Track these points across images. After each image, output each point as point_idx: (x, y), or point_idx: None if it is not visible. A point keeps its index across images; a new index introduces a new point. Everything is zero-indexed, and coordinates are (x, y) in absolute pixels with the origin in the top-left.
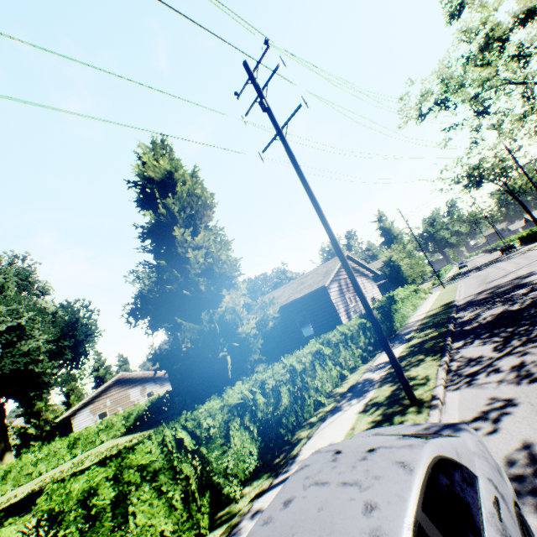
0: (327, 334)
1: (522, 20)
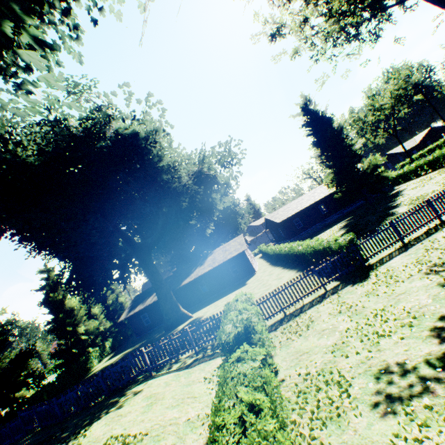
0: (413, 163)
1: (380, 106)
